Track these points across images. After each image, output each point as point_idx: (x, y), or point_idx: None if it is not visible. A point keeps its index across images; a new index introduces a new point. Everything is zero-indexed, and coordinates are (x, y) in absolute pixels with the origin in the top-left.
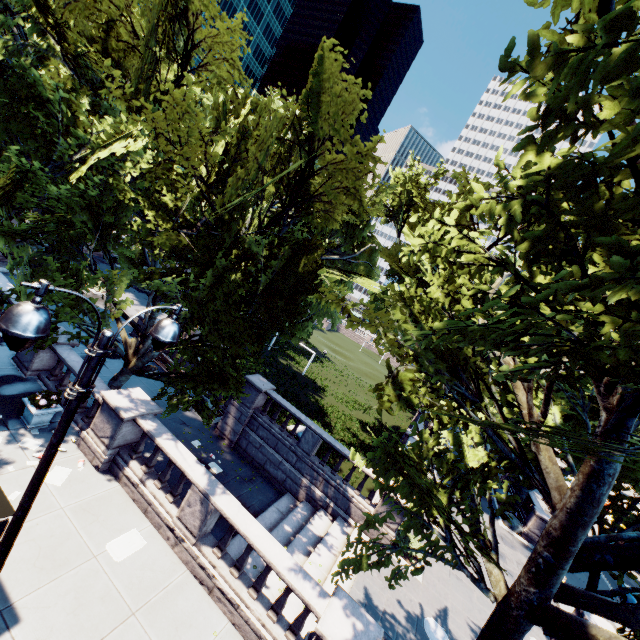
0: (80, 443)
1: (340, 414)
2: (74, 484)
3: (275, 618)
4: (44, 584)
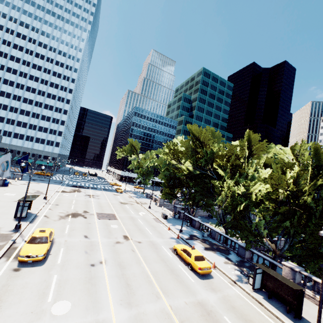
0: None
1: None
2: None
3: None
4: (315, 321)
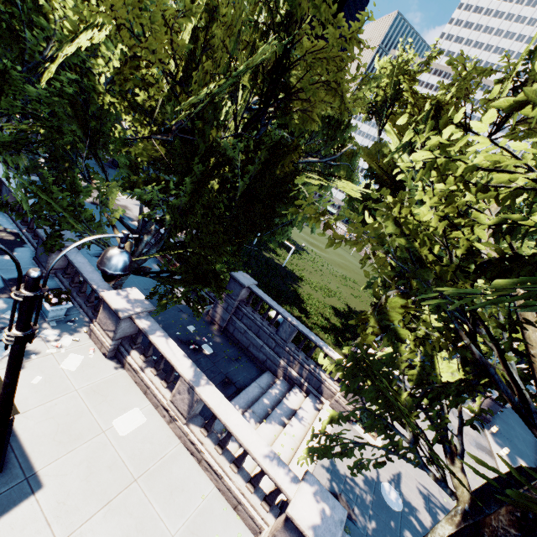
0: (90, 333)
1: (315, 301)
2: (86, 369)
3: (252, 490)
4: (62, 455)
